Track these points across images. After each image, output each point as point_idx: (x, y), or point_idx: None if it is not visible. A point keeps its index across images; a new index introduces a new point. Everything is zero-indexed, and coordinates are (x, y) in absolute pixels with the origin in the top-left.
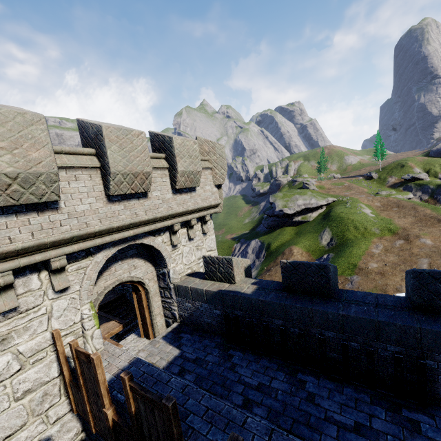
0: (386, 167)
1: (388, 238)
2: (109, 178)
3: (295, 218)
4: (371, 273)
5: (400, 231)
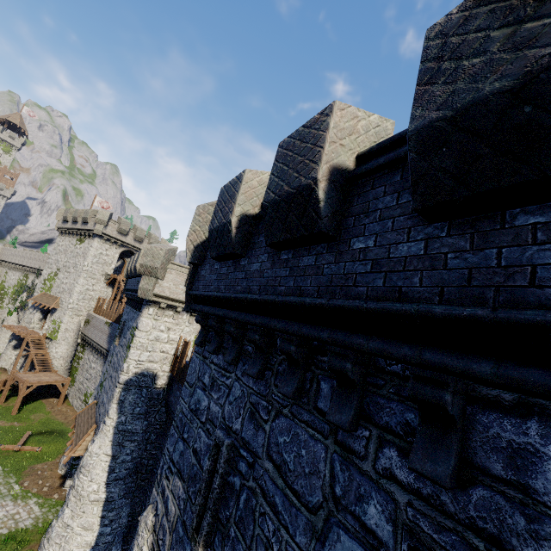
0: None
1: None
2: None
3: None
4: None
5: None
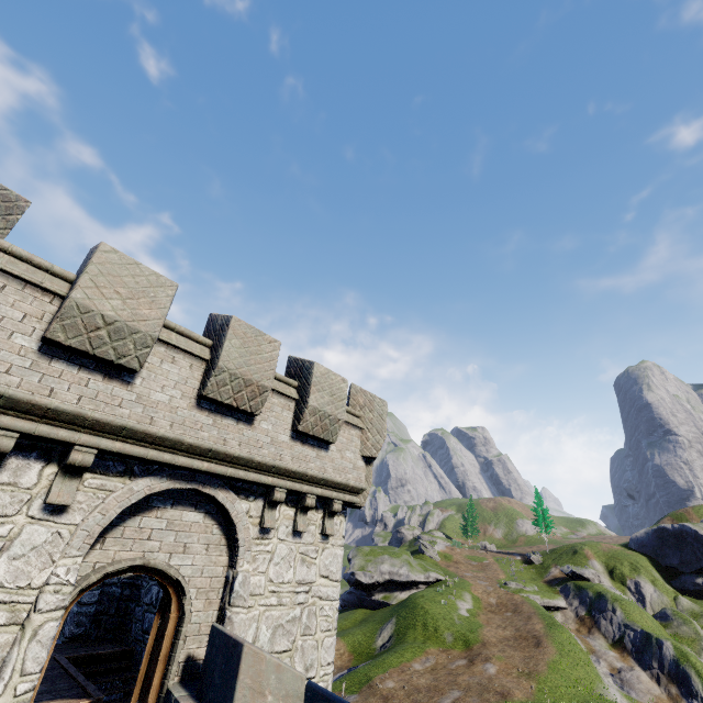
0: (556, 548)
1: (453, 653)
2: None
3: (376, 594)
4: (375, 695)
5: (477, 645)
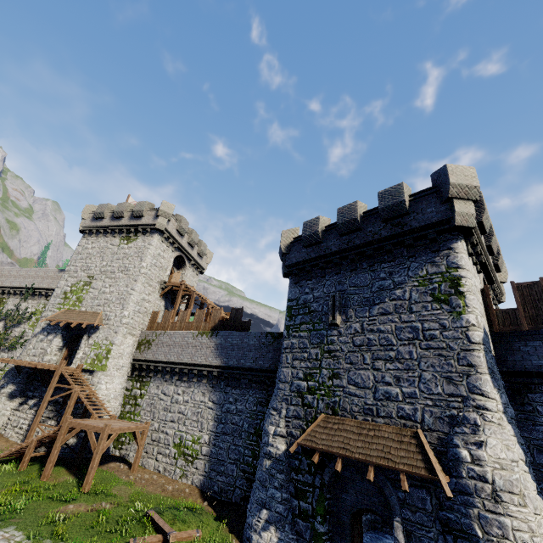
0: None
1: None
2: (492, 237)
3: None
4: None
5: None
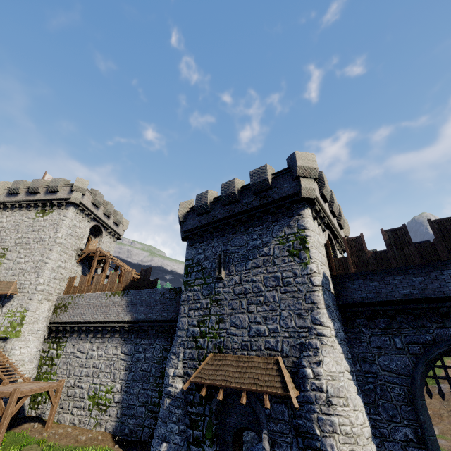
0: None
1: None
2: (333, 204)
3: None
4: None
5: None
